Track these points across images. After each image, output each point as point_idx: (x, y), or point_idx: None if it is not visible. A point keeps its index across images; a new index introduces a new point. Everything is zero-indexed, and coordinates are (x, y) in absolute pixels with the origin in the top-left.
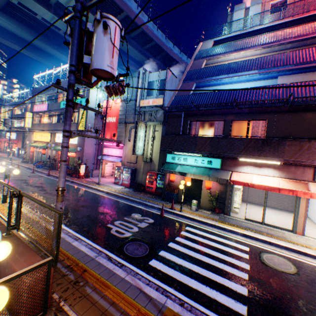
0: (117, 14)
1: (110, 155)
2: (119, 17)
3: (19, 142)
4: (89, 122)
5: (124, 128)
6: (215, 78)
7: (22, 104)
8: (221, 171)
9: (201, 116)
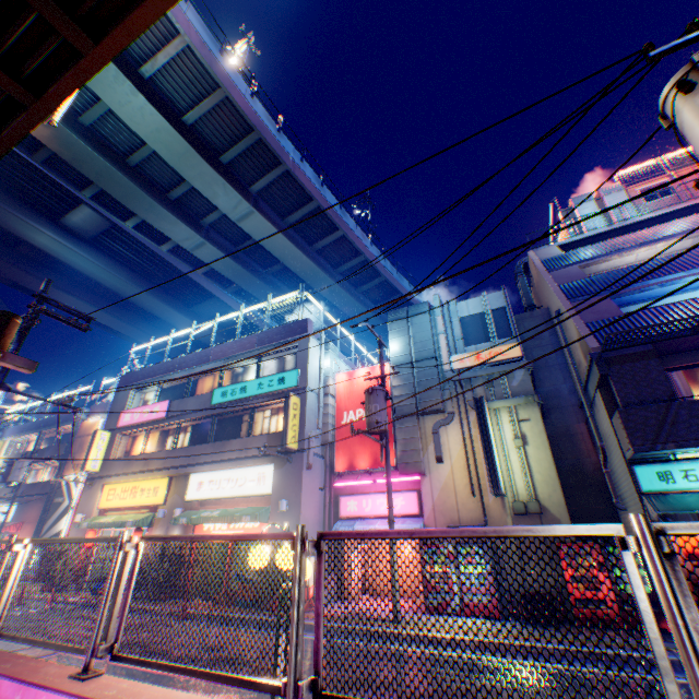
0: (324, 235)
1: (372, 515)
2: (328, 238)
3: (22, 529)
4: (308, 426)
5: (417, 426)
6: (655, 281)
7: (63, 422)
8: None
9: (684, 353)
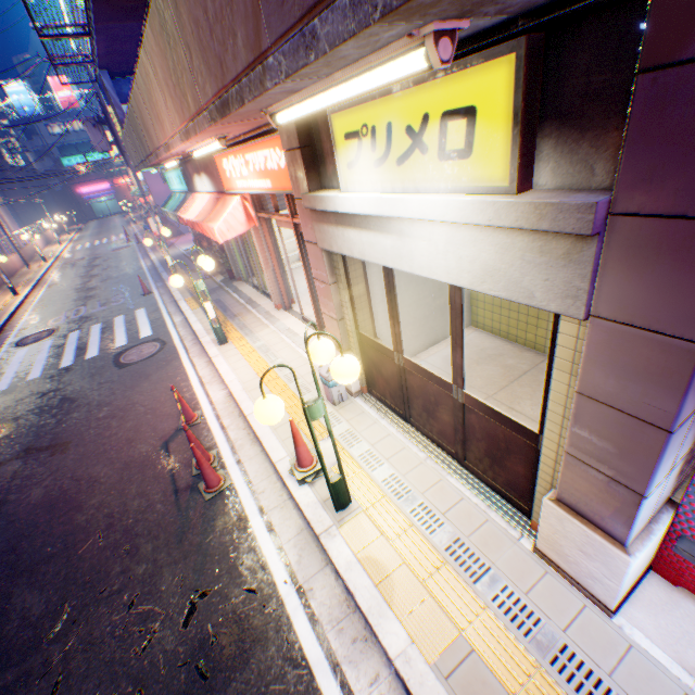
0: None
1: None
2: None
3: None
4: None
5: None
6: None
7: None
8: (189, 196)
9: None
